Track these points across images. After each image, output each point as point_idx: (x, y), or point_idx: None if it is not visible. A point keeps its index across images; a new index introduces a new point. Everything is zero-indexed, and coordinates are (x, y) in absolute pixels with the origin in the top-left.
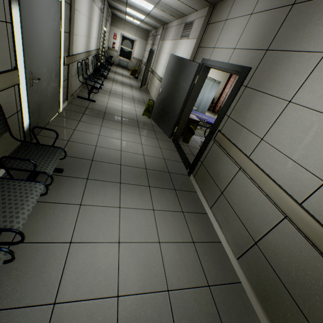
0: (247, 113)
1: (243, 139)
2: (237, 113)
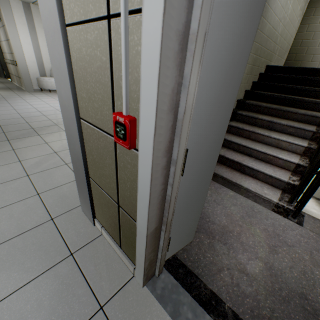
0: (3, 49)
1: (6, 56)
2: (3, 51)
